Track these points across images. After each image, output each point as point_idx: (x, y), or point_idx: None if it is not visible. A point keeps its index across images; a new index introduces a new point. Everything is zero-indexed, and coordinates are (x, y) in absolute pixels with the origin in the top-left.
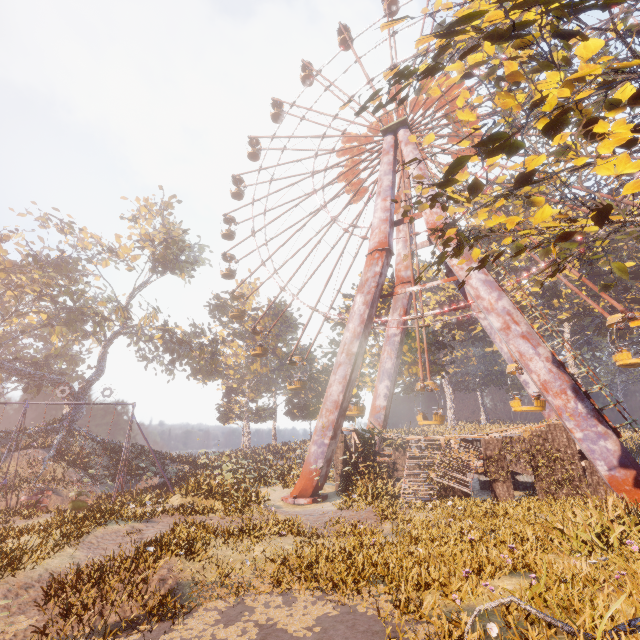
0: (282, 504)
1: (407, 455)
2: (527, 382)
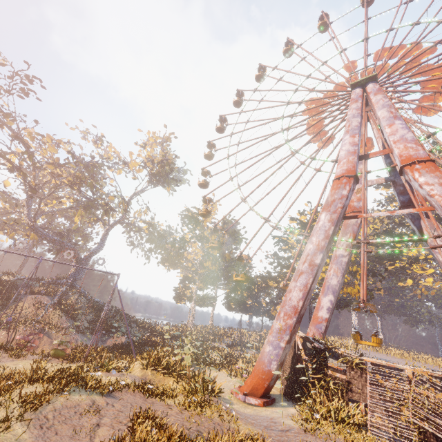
0: (232, 398)
1: (367, 379)
2: None
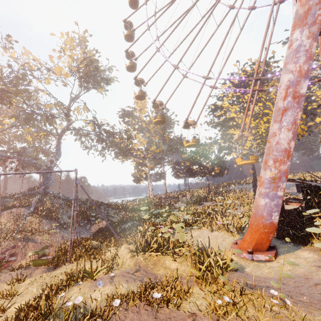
0: (237, 259)
1: None
2: None
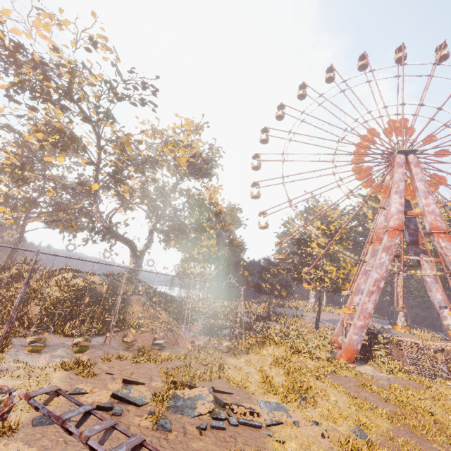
0: None
1: (403, 349)
2: (446, 317)
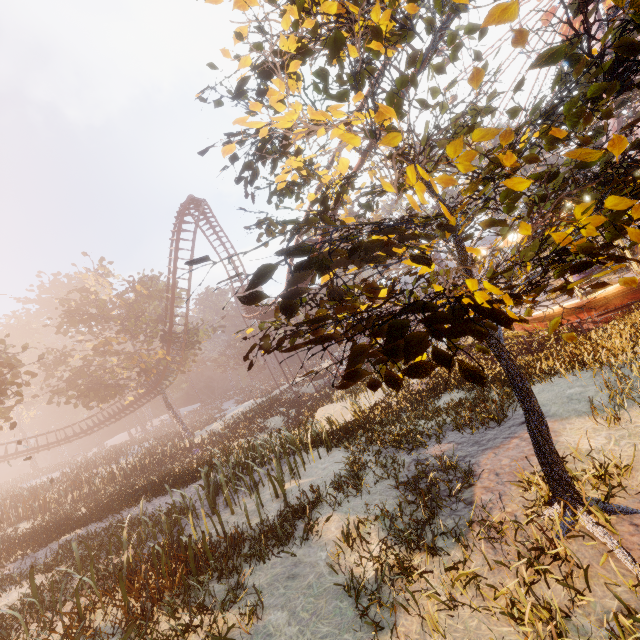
0: None
1: None
2: None
